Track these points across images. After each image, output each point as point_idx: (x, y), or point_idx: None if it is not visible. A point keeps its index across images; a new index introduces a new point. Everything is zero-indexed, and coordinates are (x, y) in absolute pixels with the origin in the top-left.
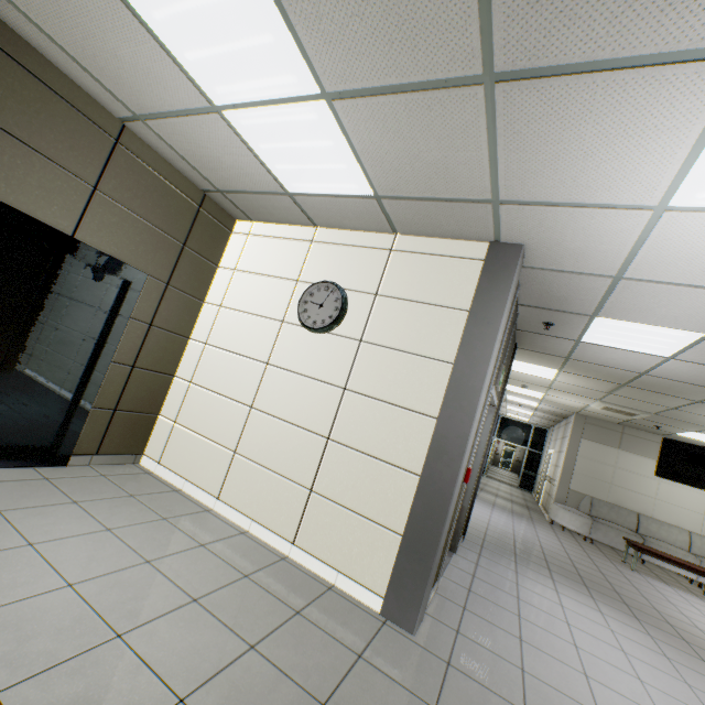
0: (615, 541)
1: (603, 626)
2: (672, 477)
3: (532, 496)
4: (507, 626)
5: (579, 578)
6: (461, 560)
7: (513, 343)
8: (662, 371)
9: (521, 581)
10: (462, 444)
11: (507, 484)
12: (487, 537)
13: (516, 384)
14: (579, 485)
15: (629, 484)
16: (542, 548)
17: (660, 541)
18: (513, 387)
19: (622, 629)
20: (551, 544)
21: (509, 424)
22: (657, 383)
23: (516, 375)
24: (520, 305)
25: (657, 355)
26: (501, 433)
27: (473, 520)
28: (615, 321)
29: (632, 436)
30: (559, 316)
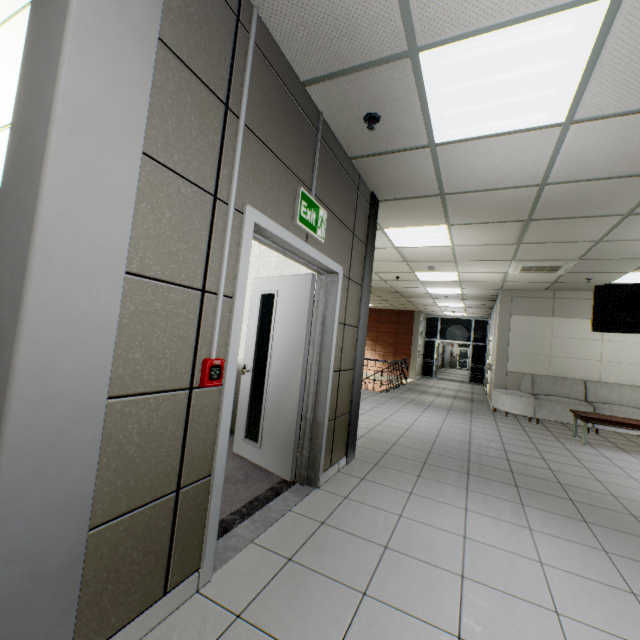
0: (563, 416)
1: (527, 559)
2: (612, 328)
3: (483, 388)
4: (316, 637)
5: (510, 476)
6: (319, 497)
7: (360, 186)
8: (566, 166)
9: (411, 507)
10: (17, 291)
11: (458, 381)
12: (394, 448)
13: (423, 269)
14: (517, 364)
15: (570, 351)
16: (470, 444)
17: (612, 405)
18: (424, 274)
19: (561, 554)
20: (484, 437)
21: (449, 324)
22: (567, 199)
23: (412, 253)
24: (308, 86)
25: (547, 125)
26: (444, 334)
27: (386, 430)
28: (450, 47)
29: (565, 299)
30: (371, 87)
